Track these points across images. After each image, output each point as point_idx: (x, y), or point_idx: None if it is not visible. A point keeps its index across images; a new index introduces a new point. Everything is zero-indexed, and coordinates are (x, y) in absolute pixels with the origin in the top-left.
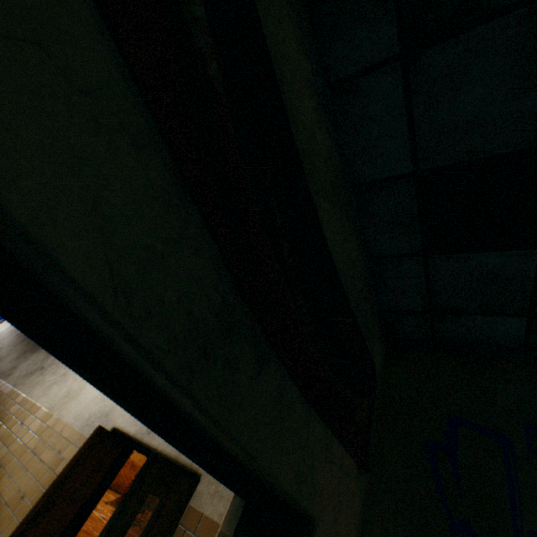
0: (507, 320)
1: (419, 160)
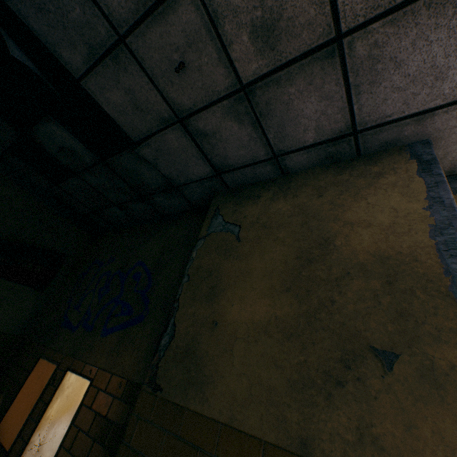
0: (114, 209)
1: (1, 144)
